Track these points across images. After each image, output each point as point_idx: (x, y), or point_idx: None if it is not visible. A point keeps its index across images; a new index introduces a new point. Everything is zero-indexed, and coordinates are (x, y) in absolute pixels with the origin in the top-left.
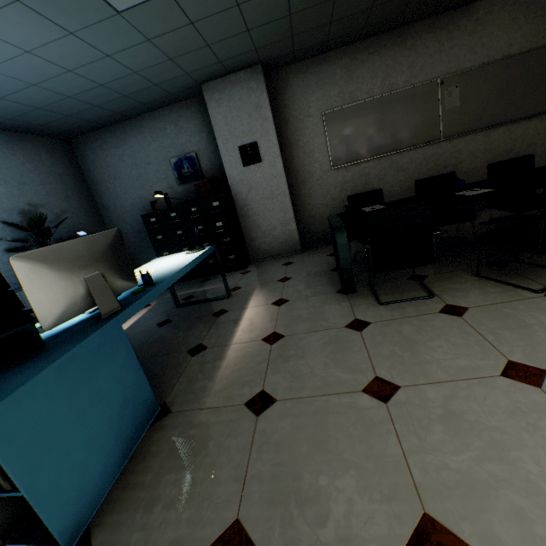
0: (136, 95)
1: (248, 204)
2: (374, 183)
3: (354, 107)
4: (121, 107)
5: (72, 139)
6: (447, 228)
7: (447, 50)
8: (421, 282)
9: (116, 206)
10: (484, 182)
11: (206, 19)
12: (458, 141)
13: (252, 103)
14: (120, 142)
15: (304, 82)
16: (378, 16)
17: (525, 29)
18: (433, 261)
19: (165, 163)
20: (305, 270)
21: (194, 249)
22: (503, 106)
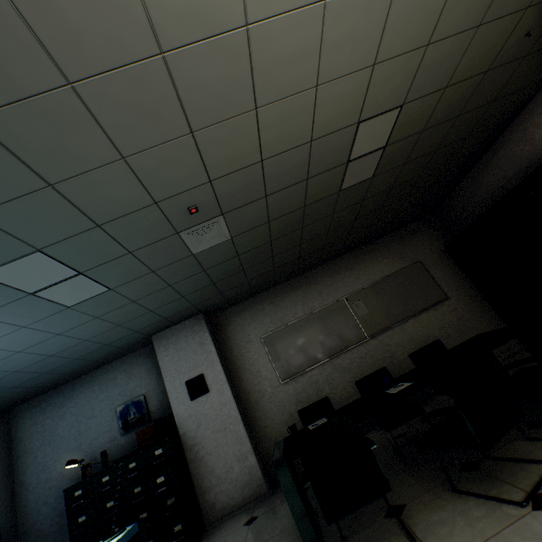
0: (88, 355)
1: (198, 442)
2: (326, 388)
3: (286, 327)
4: (72, 367)
5: (14, 407)
6: (414, 422)
7: (341, 280)
8: (398, 519)
9: (40, 481)
10: (408, 374)
11: (145, 297)
12: (382, 336)
13: (196, 341)
14: (66, 400)
15: (241, 317)
16: (282, 271)
17: (385, 261)
18: (388, 486)
19: (111, 412)
20: (269, 529)
21: (108, 536)
22: (401, 305)
